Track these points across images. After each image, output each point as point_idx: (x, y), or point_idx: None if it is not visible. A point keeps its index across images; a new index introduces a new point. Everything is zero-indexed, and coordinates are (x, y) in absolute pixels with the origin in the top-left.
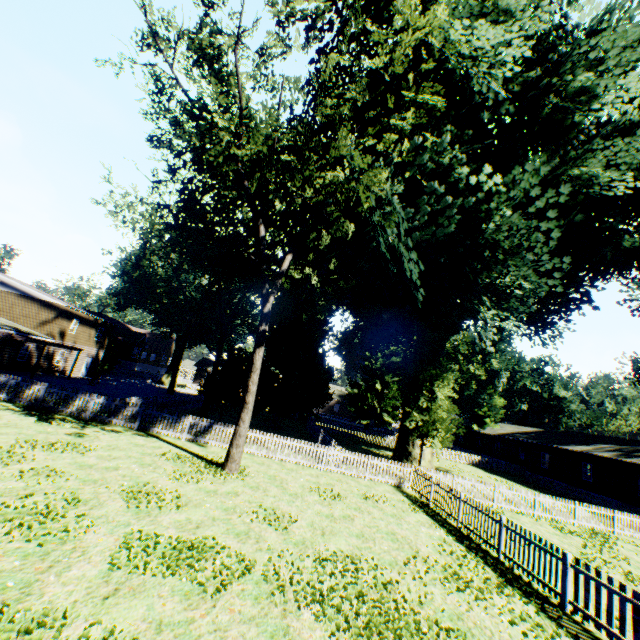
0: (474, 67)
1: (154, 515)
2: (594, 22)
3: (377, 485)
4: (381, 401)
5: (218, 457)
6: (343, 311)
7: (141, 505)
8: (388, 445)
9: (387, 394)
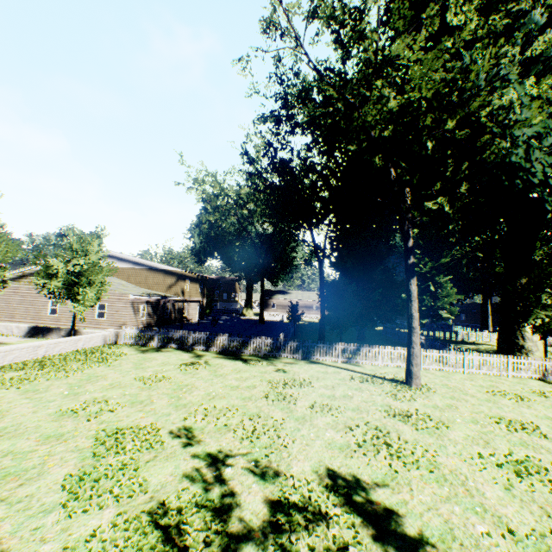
0: None
1: (442, 435)
2: None
3: (525, 381)
4: (436, 301)
5: (383, 374)
6: None
7: (419, 427)
8: (462, 339)
9: (440, 293)
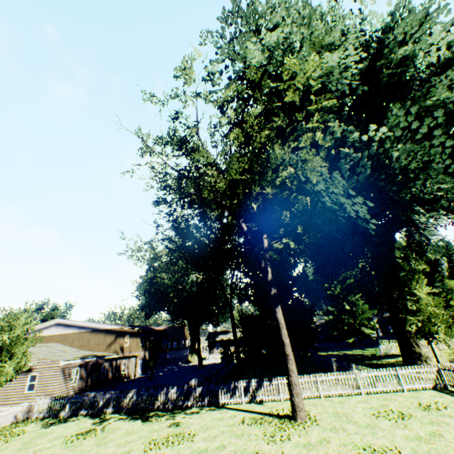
0: (328, 79)
1: None
2: (383, 24)
3: (419, 393)
4: (355, 318)
5: (280, 410)
6: (299, 260)
7: None
8: (384, 353)
9: (356, 311)
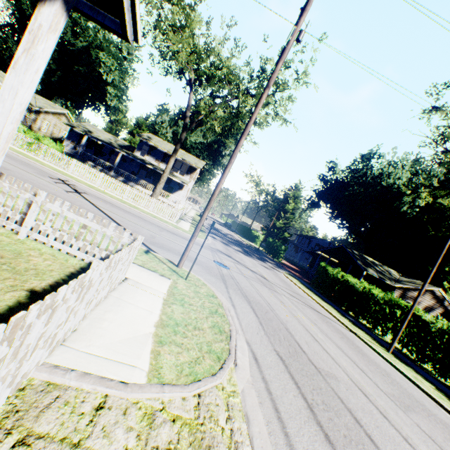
0: None
1: None
2: None
3: None
4: None
5: None
6: None
7: None
8: None
9: None
